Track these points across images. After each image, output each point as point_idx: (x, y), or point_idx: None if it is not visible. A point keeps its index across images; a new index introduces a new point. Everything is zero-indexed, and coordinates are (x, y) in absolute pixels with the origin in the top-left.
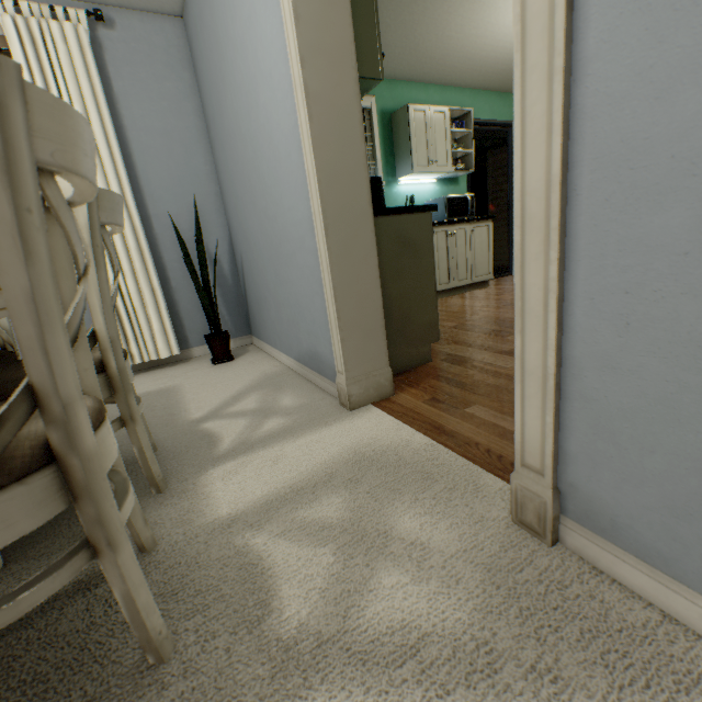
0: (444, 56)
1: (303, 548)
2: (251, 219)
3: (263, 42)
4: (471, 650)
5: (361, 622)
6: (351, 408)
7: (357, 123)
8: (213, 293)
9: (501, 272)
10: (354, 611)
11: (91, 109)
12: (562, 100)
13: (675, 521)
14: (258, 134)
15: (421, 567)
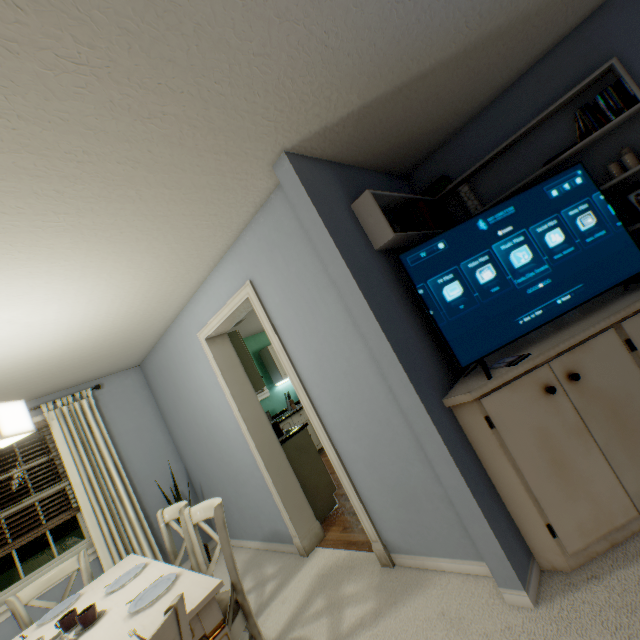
0: None
1: (315, 623)
2: (210, 463)
3: (213, 396)
4: (375, 611)
5: (343, 628)
6: (307, 554)
7: (265, 418)
8: None
9: None
10: (340, 626)
11: (99, 438)
12: (330, 442)
13: (404, 537)
14: (212, 425)
15: (357, 600)
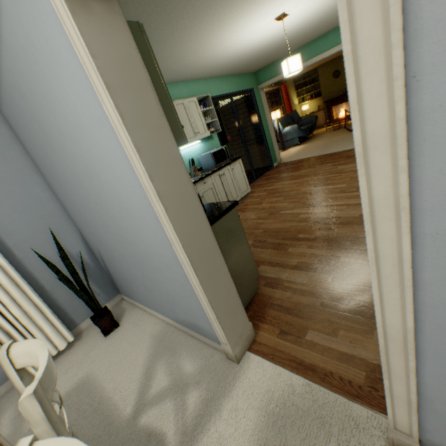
0: (186, 68)
1: None
2: (106, 235)
3: (98, 145)
4: None
5: None
6: (238, 362)
7: (193, 195)
8: (82, 279)
9: (250, 180)
10: None
11: None
12: (412, 299)
13: None
14: (103, 193)
15: None
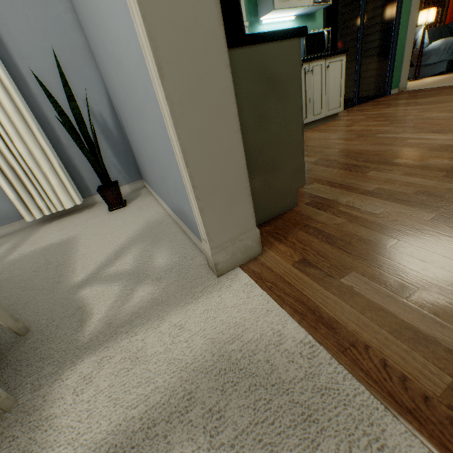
0: None
1: None
2: (110, 69)
3: None
4: None
5: None
6: (219, 274)
7: None
8: (102, 146)
9: (348, 104)
10: None
11: None
12: None
13: None
14: None
15: None
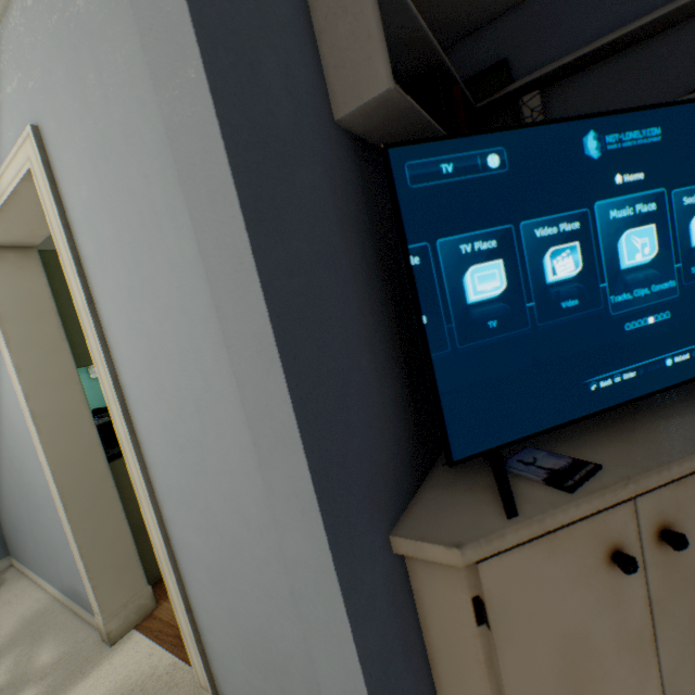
0: None
1: None
2: None
3: None
4: None
5: None
6: (113, 643)
7: (87, 417)
8: None
9: None
10: None
11: None
12: (156, 515)
13: None
14: None
15: None
